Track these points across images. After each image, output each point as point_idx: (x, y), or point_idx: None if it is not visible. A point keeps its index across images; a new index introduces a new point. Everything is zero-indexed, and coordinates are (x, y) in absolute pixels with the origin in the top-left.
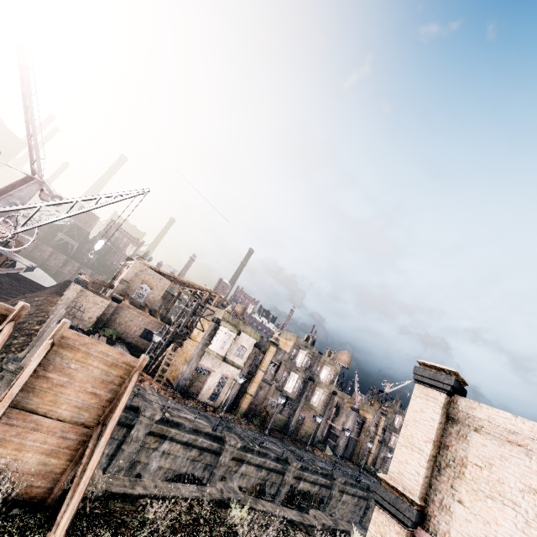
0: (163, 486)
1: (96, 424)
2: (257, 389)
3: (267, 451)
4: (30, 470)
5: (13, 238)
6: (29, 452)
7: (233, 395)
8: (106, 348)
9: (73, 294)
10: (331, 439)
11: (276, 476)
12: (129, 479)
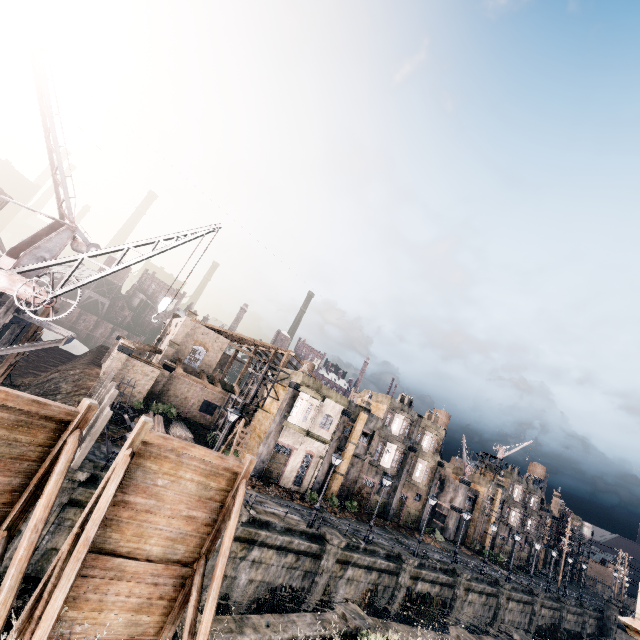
0: (275, 621)
1: (195, 560)
2: (348, 467)
3: (375, 548)
4: (116, 636)
5: (51, 304)
6: (113, 611)
7: (321, 477)
8: (201, 452)
9: (117, 365)
10: (437, 519)
11: (389, 578)
12: (233, 618)
